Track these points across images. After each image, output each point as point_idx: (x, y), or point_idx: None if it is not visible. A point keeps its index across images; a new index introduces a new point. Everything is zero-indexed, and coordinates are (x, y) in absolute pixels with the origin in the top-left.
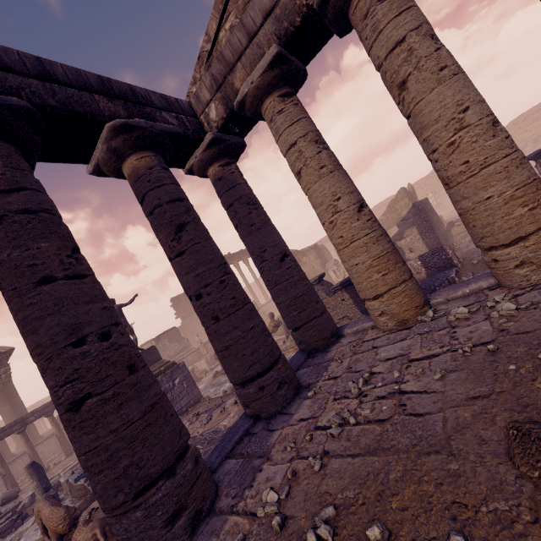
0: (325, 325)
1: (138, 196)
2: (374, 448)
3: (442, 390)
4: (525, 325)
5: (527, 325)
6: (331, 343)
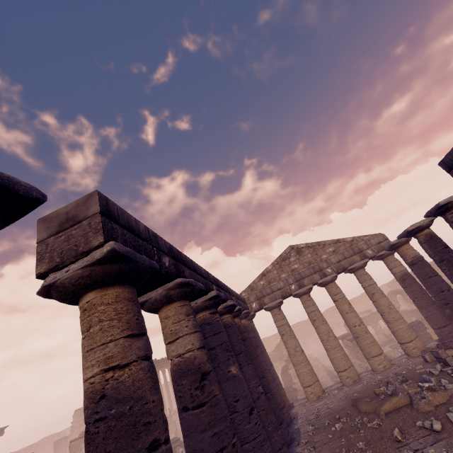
0: (287, 399)
1: None
2: (329, 414)
3: (339, 404)
4: (351, 391)
5: (351, 391)
6: (290, 409)
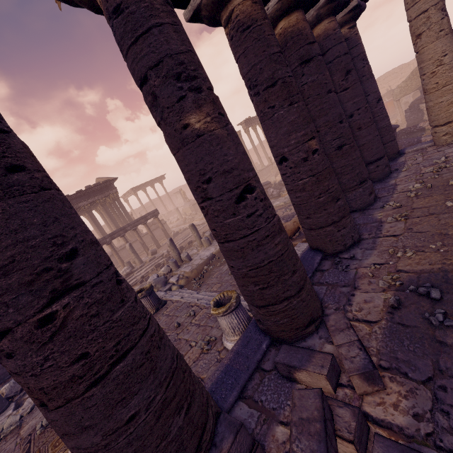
0: (395, 146)
1: (322, 50)
2: None
3: None
4: None
5: None
6: (396, 157)
